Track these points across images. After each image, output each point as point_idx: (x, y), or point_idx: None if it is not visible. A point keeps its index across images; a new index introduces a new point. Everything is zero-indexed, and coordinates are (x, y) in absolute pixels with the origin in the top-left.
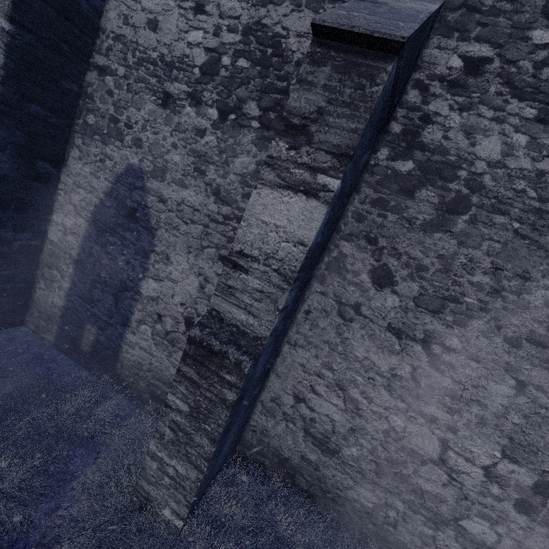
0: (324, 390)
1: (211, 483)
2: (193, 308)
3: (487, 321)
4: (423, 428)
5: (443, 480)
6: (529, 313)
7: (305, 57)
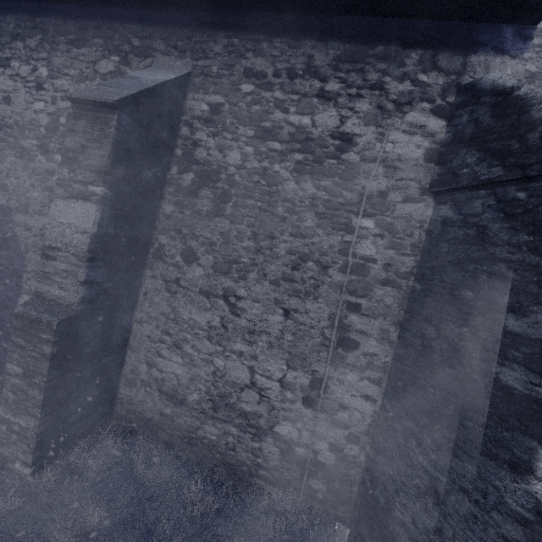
0: (167, 352)
1: (73, 446)
2: None
3: (258, 272)
4: (236, 362)
5: (257, 399)
6: (279, 261)
7: (70, 116)
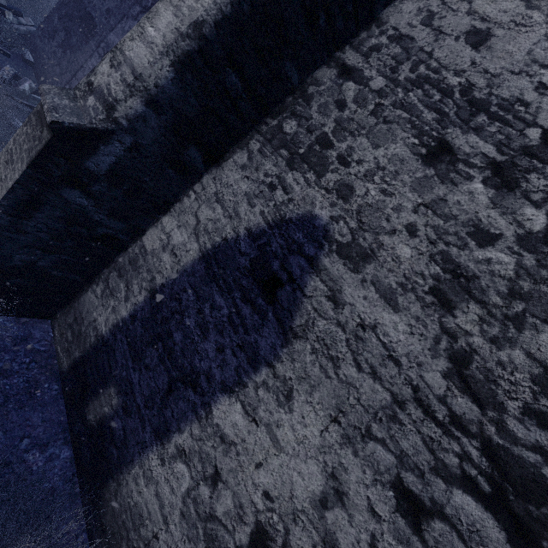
0: None
1: None
2: (283, 522)
3: None
4: None
5: None
6: None
7: None
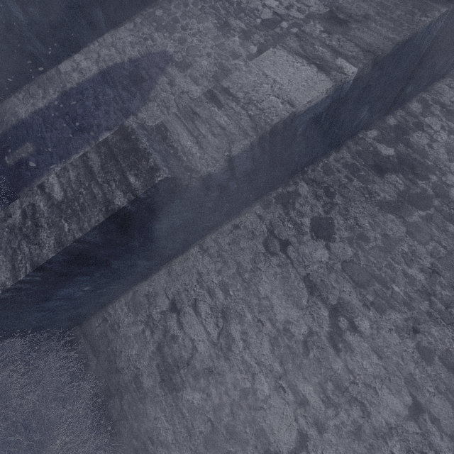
0: (206, 311)
1: (15, 334)
2: None
3: (406, 318)
4: (288, 407)
5: None
6: (452, 330)
7: None
